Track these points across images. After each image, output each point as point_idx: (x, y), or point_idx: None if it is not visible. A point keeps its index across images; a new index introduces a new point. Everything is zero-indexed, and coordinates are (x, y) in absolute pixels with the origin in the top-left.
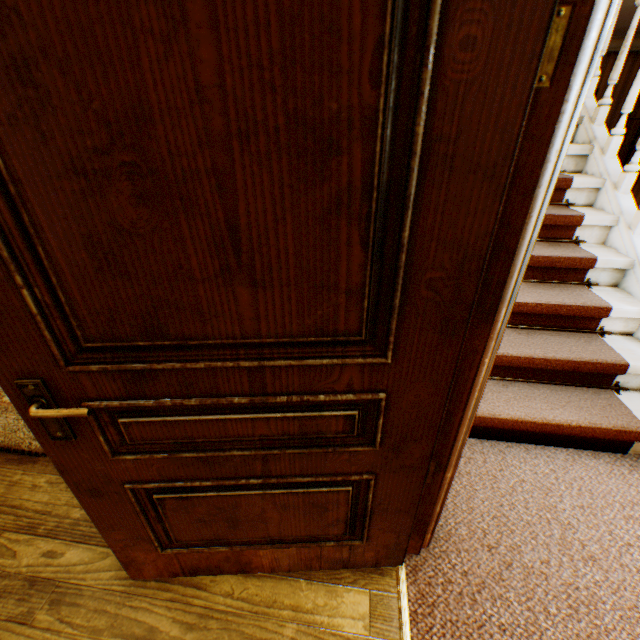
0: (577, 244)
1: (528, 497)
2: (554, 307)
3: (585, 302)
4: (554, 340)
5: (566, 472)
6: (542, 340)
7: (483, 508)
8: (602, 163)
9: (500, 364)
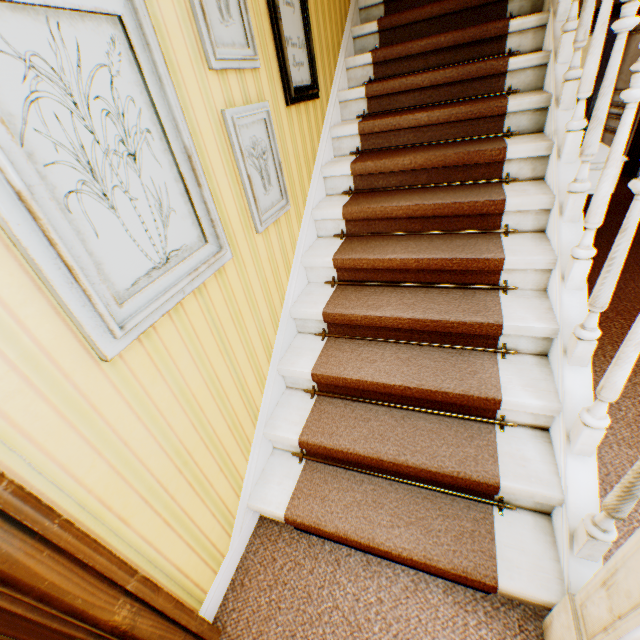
0: (504, 292)
1: (329, 632)
2: (427, 392)
3: (469, 388)
4: (428, 432)
5: (395, 606)
6: (412, 431)
7: (272, 635)
8: (555, 172)
9: (349, 459)
